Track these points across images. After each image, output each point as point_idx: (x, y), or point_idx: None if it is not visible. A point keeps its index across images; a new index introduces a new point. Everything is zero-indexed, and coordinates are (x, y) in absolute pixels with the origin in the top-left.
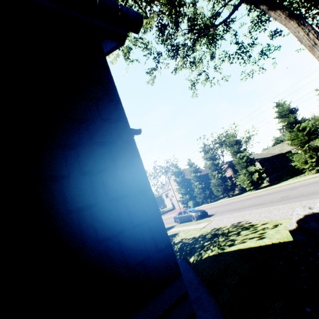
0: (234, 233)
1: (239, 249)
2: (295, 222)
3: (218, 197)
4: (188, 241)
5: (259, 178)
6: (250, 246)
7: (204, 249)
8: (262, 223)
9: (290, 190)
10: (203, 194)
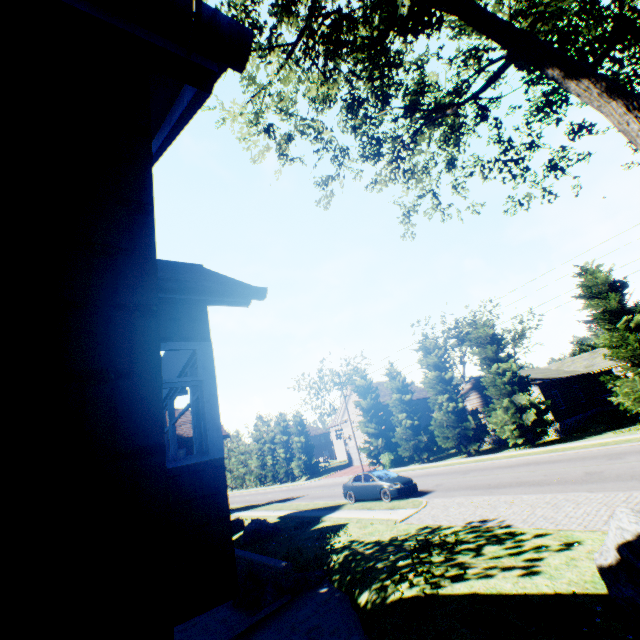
0: (467, 547)
1: (474, 595)
2: (615, 547)
3: (446, 451)
4: (363, 549)
5: (539, 422)
6: (503, 591)
7: (395, 578)
8: (537, 533)
9: (606, 458)
10: (413, 441)
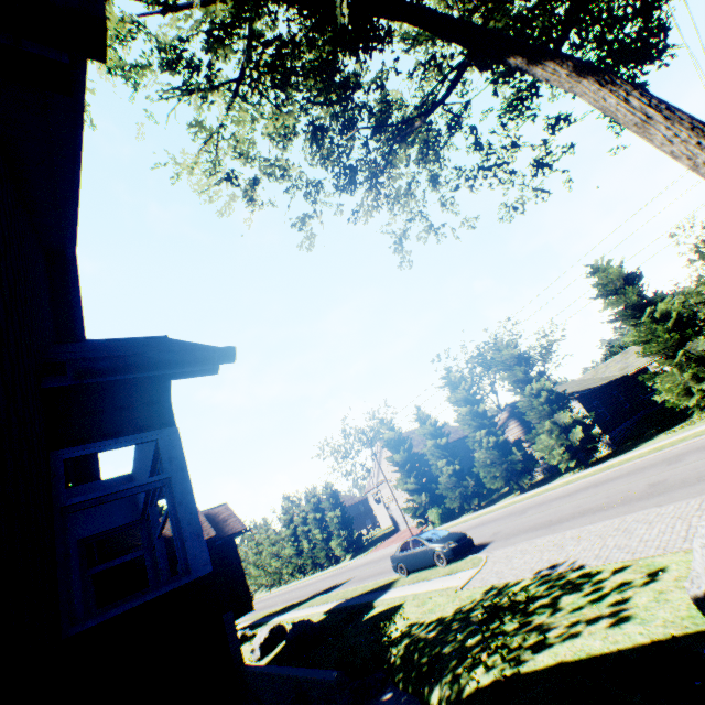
0: (542, 604)
1: (561, 666)
2: None
3: (498, 492)
4: (424, 633)
5: (587, 439)
6: (593, 652)
7: (466, 663)
8: (614, 568)
9: (666, 463)
10: (459, 489)
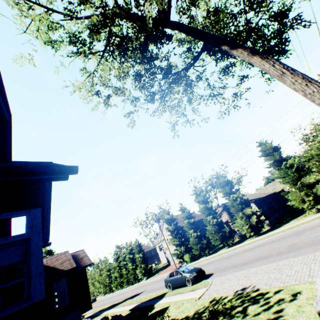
0: (239, 310)
1: None
2: None
3: (217, 246)
4: None
5: (258, 221)
6: None
7: None
8: (275, 291)
9: (295, 235)
10: (199, 244)
